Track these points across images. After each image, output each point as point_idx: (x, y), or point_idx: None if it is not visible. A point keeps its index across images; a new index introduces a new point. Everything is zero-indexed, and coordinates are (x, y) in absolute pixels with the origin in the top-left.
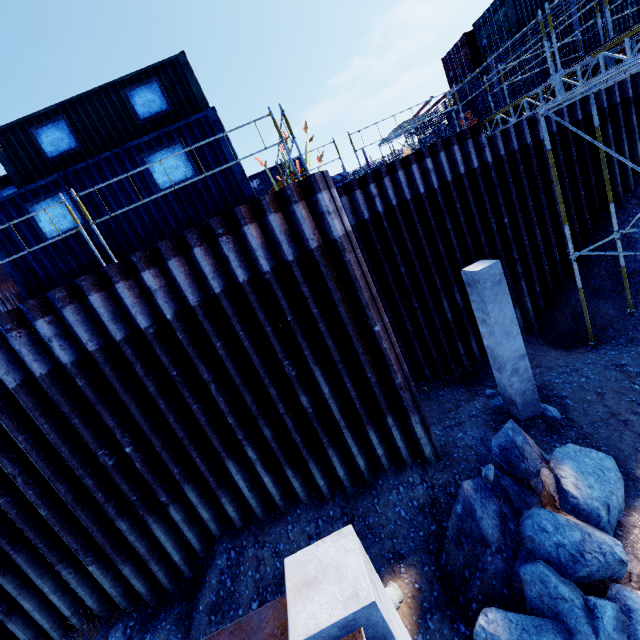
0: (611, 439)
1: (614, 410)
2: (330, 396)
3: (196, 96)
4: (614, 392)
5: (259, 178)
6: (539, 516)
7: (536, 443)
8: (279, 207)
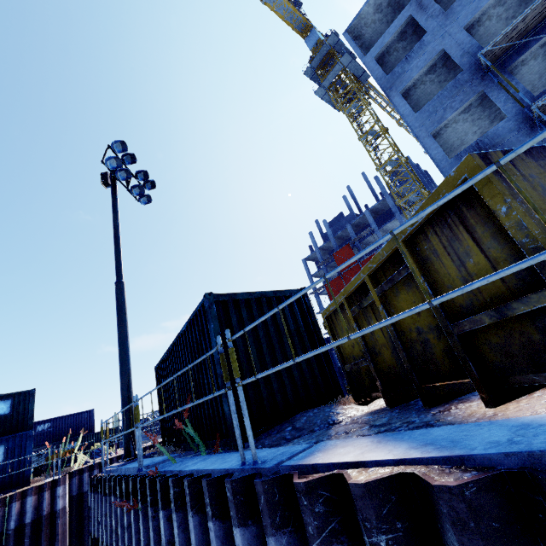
0: None
1: None
2: None
3: (29, 408)
4: None
5: (52, 422)
6: None
7: None
8: (37, 492)
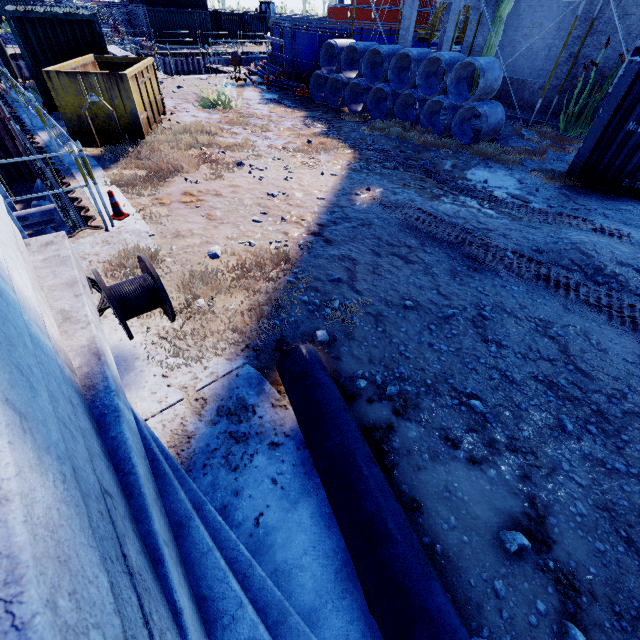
0: None
1: None
2: None
3: None
4: None
5: None
6: None
7: None
8: None
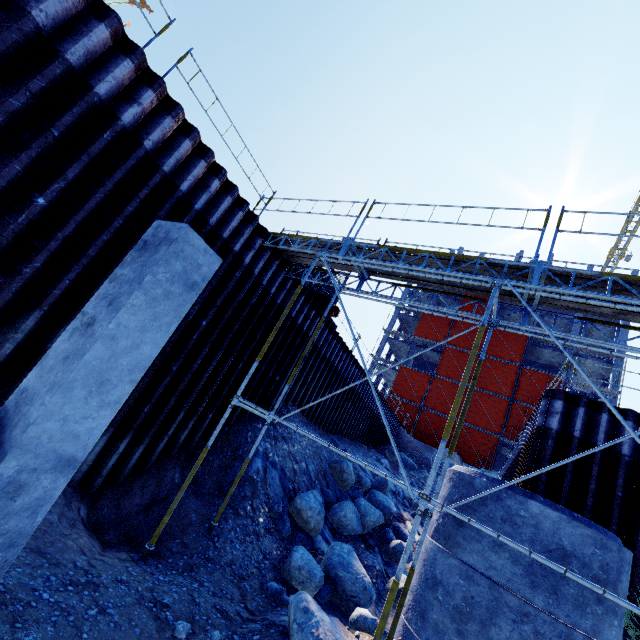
0: None
1: None
2: None
3: None
4: None
5: None
6: None
7: None
8: None
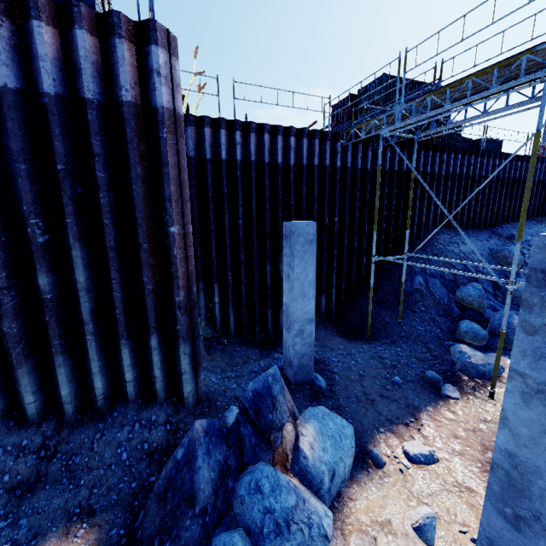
0: (358, 414)
1: (367, 390)
2: (84, 287)
3: None
4: (372, 376)
5: None
6: (261, 472)
7: (297, 405)
8: (98, 33)
